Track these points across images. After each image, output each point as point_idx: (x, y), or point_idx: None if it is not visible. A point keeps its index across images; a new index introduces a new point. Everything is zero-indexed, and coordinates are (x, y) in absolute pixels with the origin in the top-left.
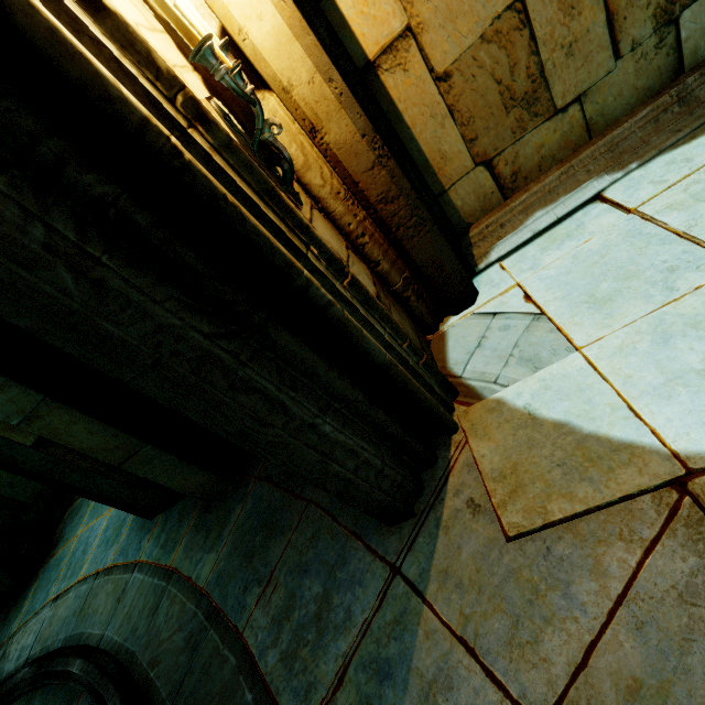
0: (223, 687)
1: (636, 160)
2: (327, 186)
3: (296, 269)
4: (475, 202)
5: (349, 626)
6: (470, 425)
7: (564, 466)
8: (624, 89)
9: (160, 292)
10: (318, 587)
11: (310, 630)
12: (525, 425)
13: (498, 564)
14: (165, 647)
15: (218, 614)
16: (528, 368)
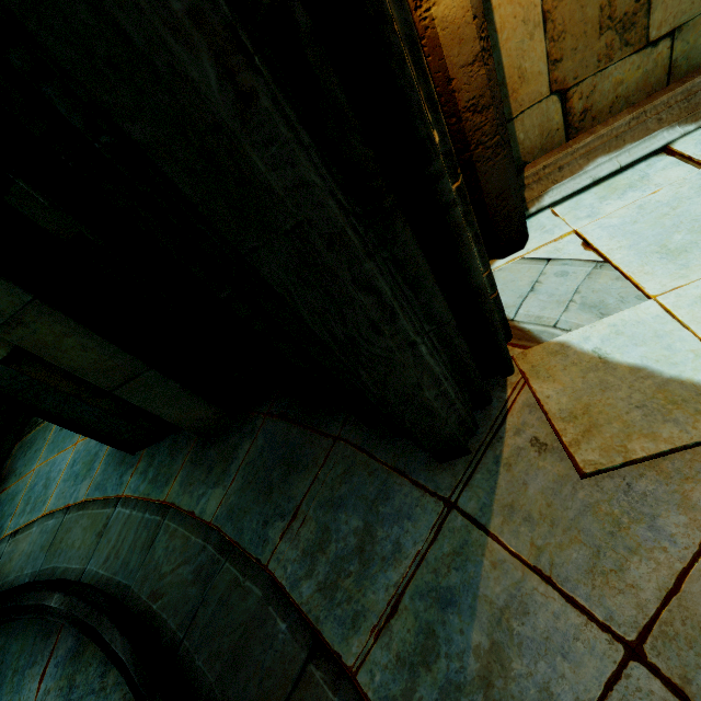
0: (248, 618)
1: None
2: None
3: (436, 148)
4: (537, 137)
5: (400, 557)
6: (531, 367)
7: (644, 408)
8: None
9: (303, 134)
10: (358, 521)
11: (351, 562)
12: (596, 368)
13: (572, 499)
14: (169, 580)
15: (234, 547)
16: (592, 314)
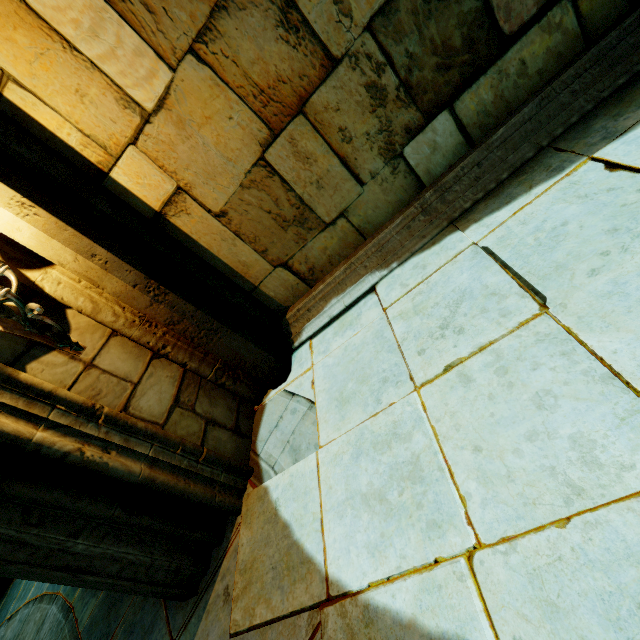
0: None
1: (396, 260)
2: (121, 320)
3: (23, 440)
4: (285, 291)
5: None
6: (246, 510)
7: (275, 570)
8: (378, 204)
9: None
10: None
11: None
12: (270, 520)
13: None
14: None
15: None
16: (292, 458)
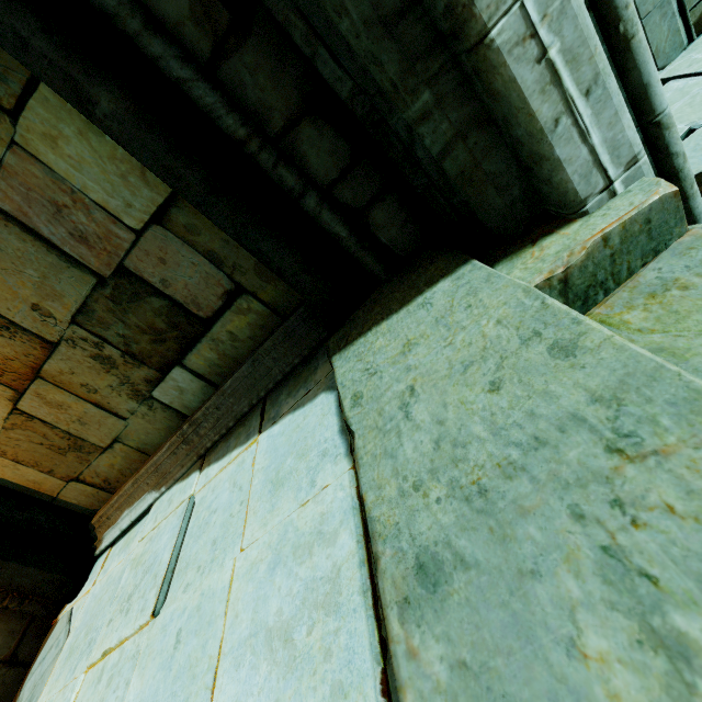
0: None
1: (165, 484)
2: None
3: None
4: (88, 498)
5: None
6: None
7: None
8: (149, 430)
9: None
10: None
11: None
12: None
13: None
14: None
15: None
16: None
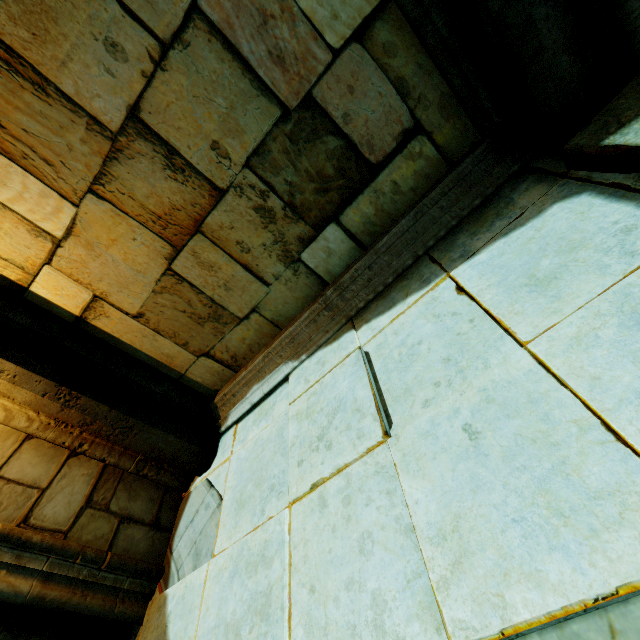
0: None
1: (305, 352)
2: (35, 424)
3: None
4: (212, 377)
5: None
6: (146, 621)
7: None
8: (287, 300)
9: None
10: None
11: None
12: (159, 638)
13: None
14: None
15: None
16: (193, 564)
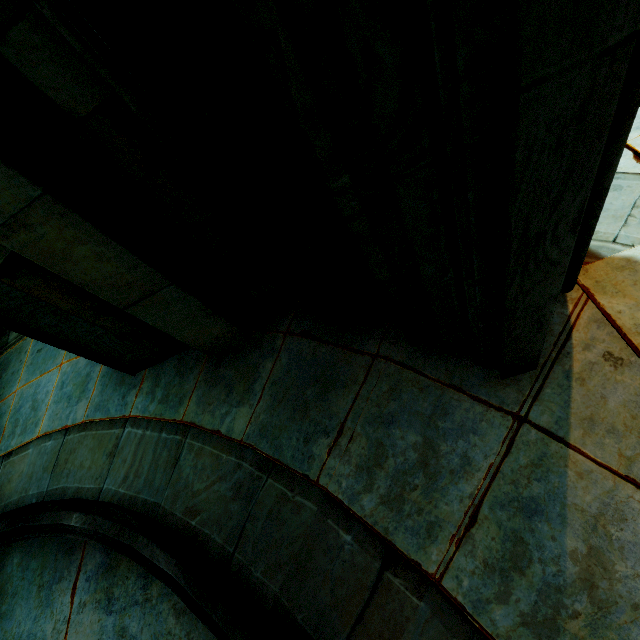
0: (306, 531)
1: None
2: None
3: None
4: None
5: (471, 470)
6: (595, 283)
7: None
8: None
9: None
10: (415, 436)
11: (415, 476)
12: None
13: None
14: (204, 497)
15: (274, 464)
16: None
